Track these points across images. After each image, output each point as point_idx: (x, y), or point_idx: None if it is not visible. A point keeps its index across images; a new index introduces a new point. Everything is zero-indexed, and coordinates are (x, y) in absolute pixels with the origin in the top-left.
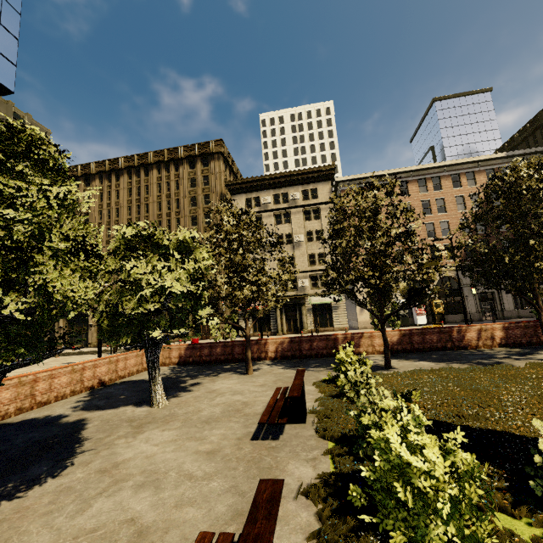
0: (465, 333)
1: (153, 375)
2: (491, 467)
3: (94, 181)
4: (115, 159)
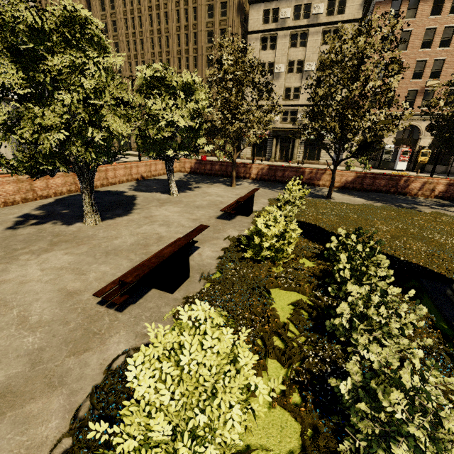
0: (411, 183)
1: (170, 178)
2: (320, 247)
3: None
4: None
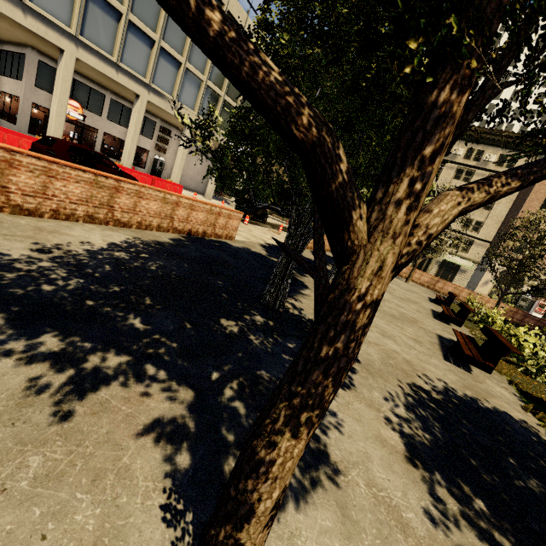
0: None
1: None
2: None
3: None
4: None
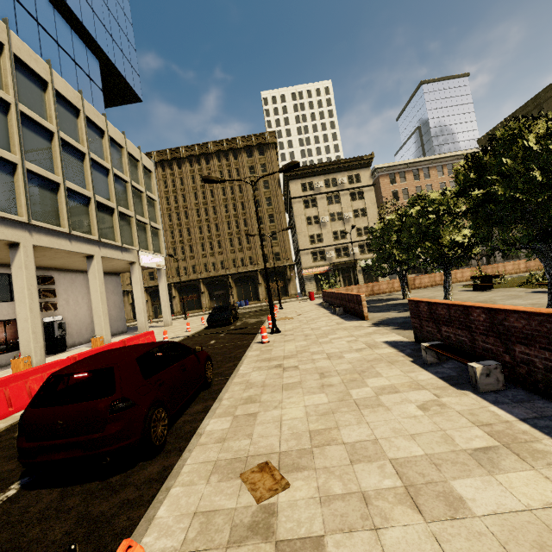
0: (505, 267)
1: (405, 285)
2: None
3: (156, 169)
4: (176, 148)
